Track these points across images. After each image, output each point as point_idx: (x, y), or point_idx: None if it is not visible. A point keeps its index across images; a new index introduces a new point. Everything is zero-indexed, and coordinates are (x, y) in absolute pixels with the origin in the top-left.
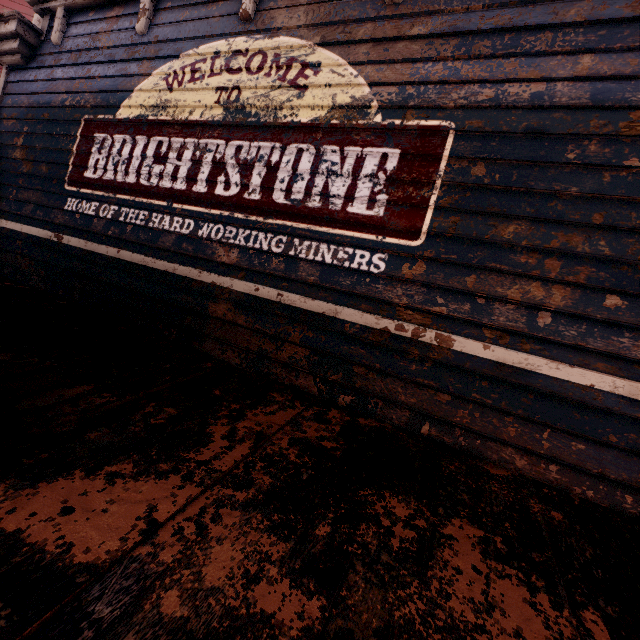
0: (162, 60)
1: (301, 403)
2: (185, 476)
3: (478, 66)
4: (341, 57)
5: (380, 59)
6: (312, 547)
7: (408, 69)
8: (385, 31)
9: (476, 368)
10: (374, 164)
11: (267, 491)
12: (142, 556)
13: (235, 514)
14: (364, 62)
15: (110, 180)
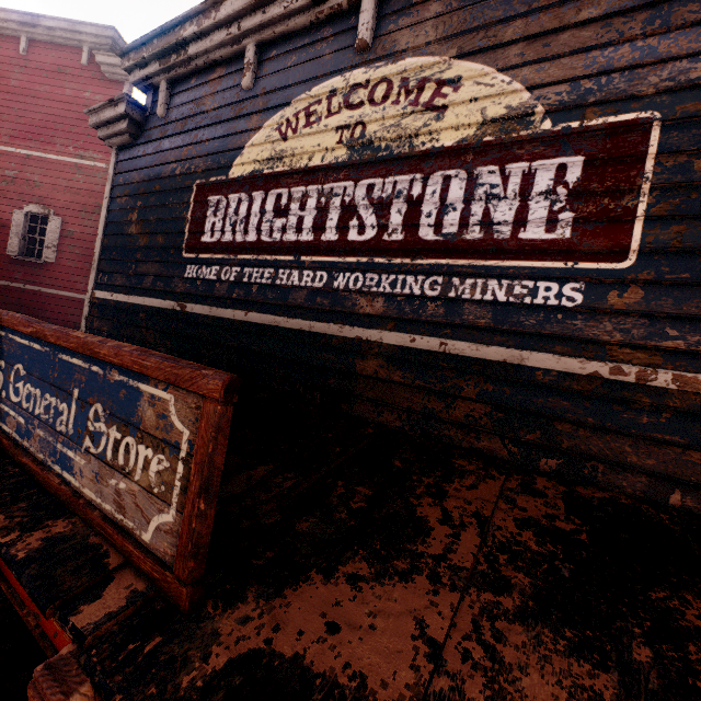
0: (272, 111)
1: (497, 471)
2: (430, 577)
3: (683, 37)
4: (486, 65)
5: (539, 57)
6: (645, 680)
7: (580, 61)
8: (541, 24)
9: None
10: (548, 178)
11: (533, 595)
12: (446, 692)
13: (516, 629)
14: (518, 65)
15: (229, 241)
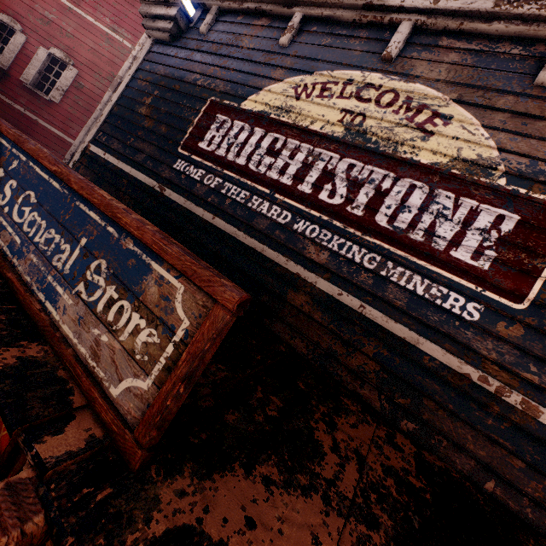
0: (295, 72)
1: (371, 418)
2: (324, 498)
3: None
4: (475, 117)
5: (516, 130)
6: None
7: (544, 147)
8: (527, 107)
9: None
10: (488, 221)
11: (394, 537)
12: None
13: None
14: (498, 128)
15: (221, 156)
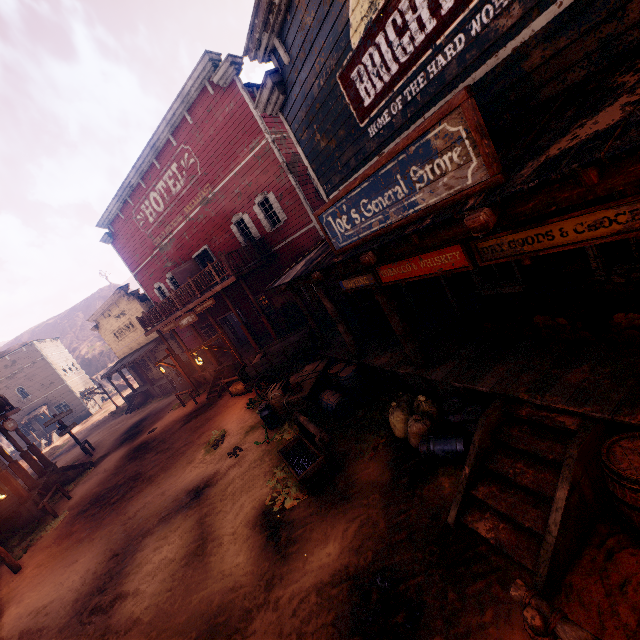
0: None
1: None
2: (628, 93)
3: None
4: None
5: None
6: None
7: None
8: None
9: None
10: None
11: None
12: None
13: None
14: None
15: (382, 88)
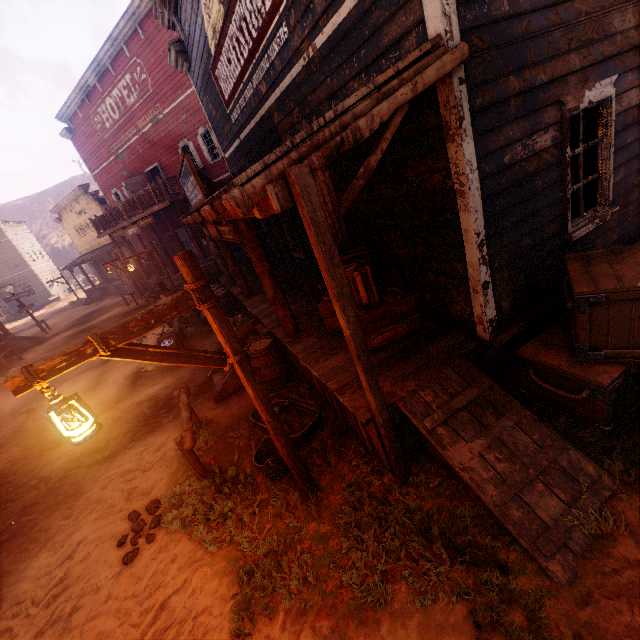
0: (200, 3)
1: None
2: None
3: None
4: None
5: None
6: None
7: None
8: None
9: (326, 51)
10: None
11: None
12: None
13: None
14: None
15: (230, 93)
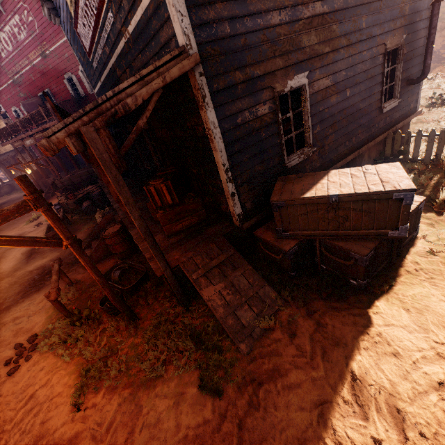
0: None
1: None
2: None
3: None
4: None
5: None
6: None
7: None
8: None
9: (135, 37)
10: None
11: None
12: None
13: None
14: None
15: (89, 48)
